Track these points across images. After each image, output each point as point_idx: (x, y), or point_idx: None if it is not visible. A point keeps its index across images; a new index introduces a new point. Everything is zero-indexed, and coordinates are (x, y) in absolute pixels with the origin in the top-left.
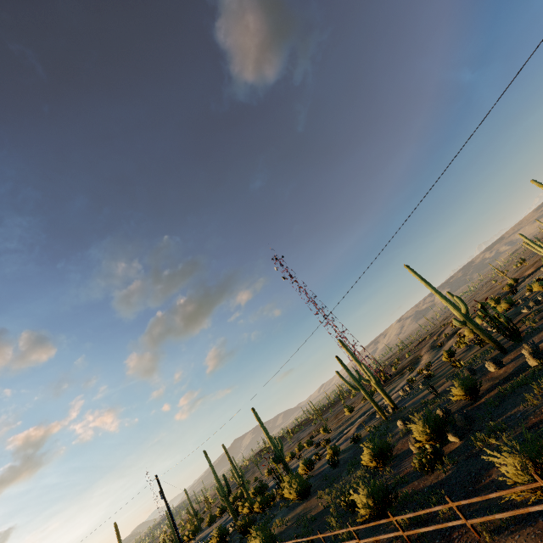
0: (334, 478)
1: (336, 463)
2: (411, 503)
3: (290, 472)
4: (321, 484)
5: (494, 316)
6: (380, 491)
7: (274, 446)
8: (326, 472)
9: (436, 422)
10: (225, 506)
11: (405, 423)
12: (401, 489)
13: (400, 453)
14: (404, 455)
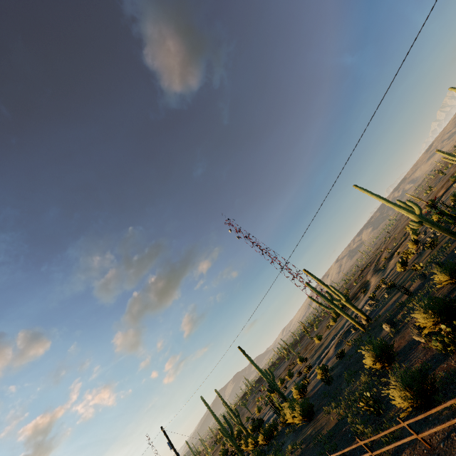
0: (335, 393)
1: (330, 380)
2: (454, 384)
3: (286, 399)
4: (323, 402)
5: (445, 212)
6: (416, 379)
7: (266, 378)
8: (321, 390)
9: (439, 304)
10: (226, 449)
11: (391, 325)
12: (429, 376)
13: (400, 349)
14: (406, 349)
